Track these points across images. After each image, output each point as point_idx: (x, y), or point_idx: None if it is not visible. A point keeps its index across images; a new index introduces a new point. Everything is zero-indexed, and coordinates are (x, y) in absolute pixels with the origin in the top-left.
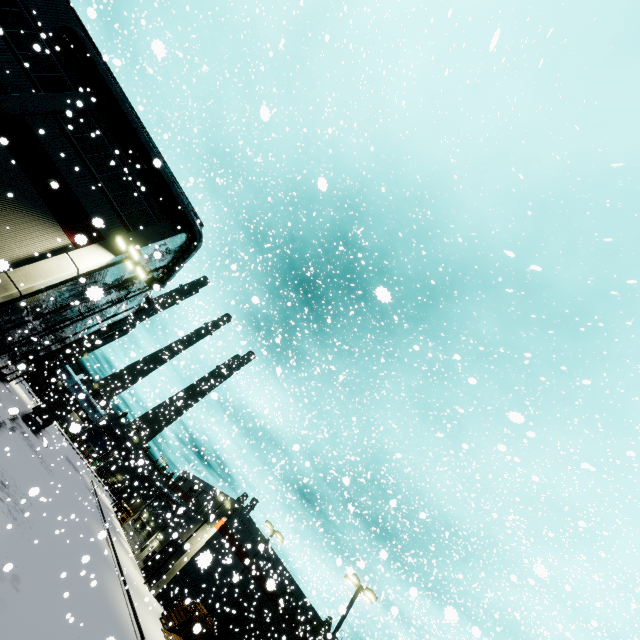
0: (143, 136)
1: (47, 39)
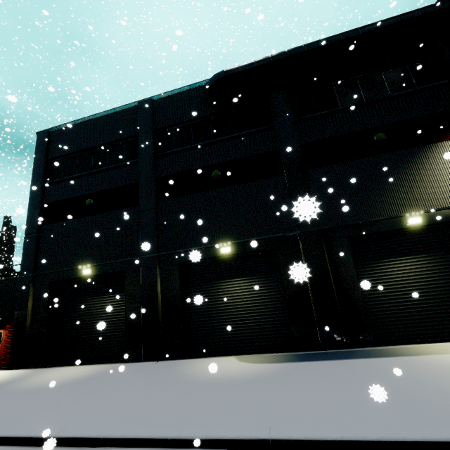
0: (335, 36)
1: (215, 113)
